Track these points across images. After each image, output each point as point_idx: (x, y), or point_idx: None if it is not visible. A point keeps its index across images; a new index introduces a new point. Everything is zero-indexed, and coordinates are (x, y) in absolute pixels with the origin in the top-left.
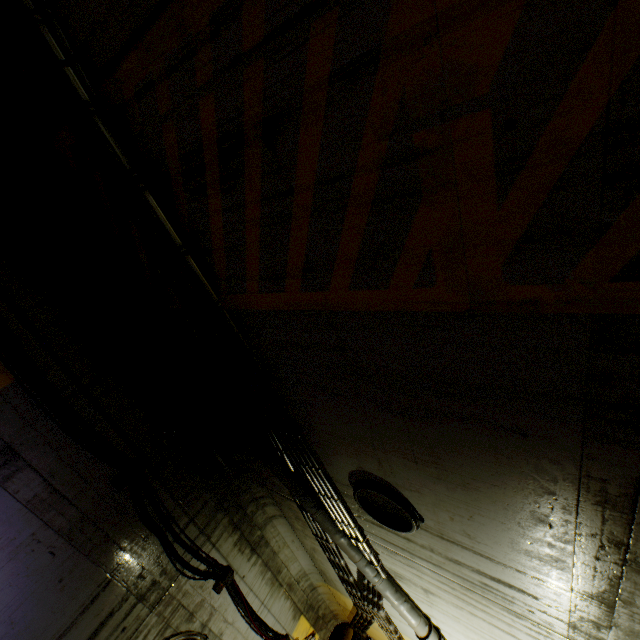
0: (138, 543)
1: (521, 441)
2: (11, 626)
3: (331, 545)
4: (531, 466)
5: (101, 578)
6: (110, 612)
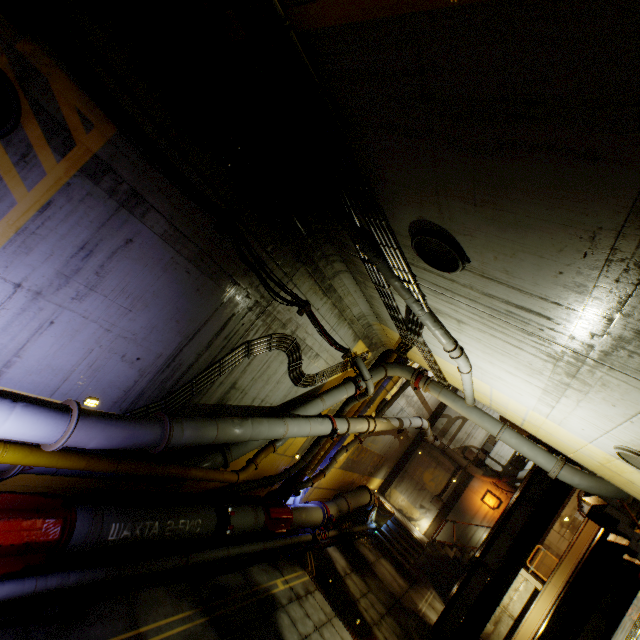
0: (242, 275)
1: (588, 168)
2: (177, 310)
3: (386, 291)
4: (589, 196)
5: (222, 293)
6: (233, 314)
